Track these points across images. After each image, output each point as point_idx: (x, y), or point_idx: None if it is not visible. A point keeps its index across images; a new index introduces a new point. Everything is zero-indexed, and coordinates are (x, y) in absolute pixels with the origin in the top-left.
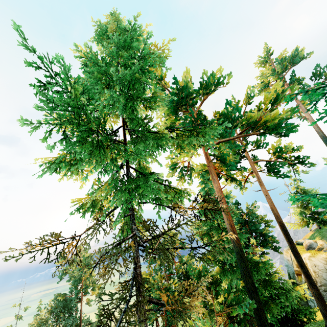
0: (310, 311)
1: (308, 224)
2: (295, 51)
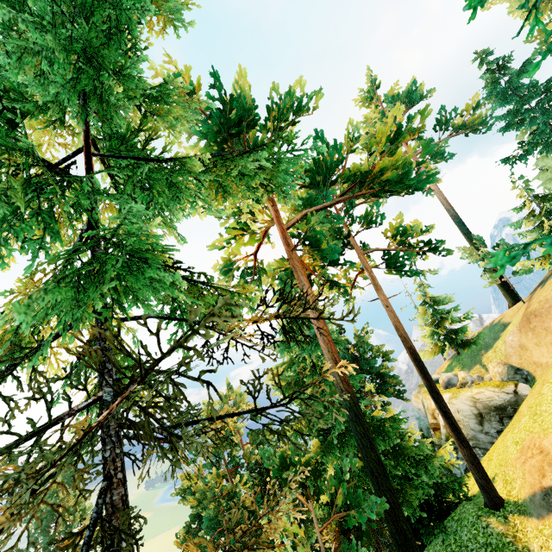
0: (460, 485)
1: (443, 349)
2: (412, 84)
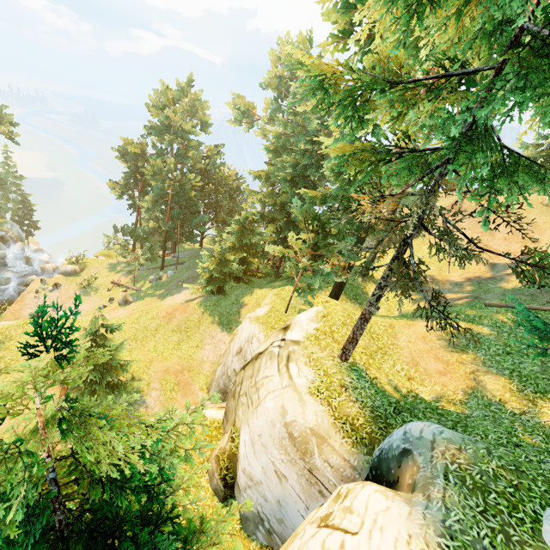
0: None
1: None
2: None
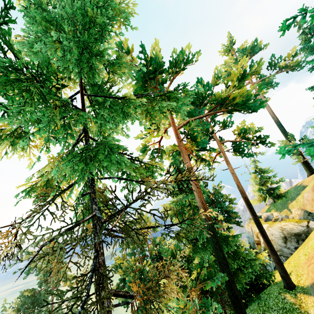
0: (270, 275)
1: (265, 199)
2: (255, 41)
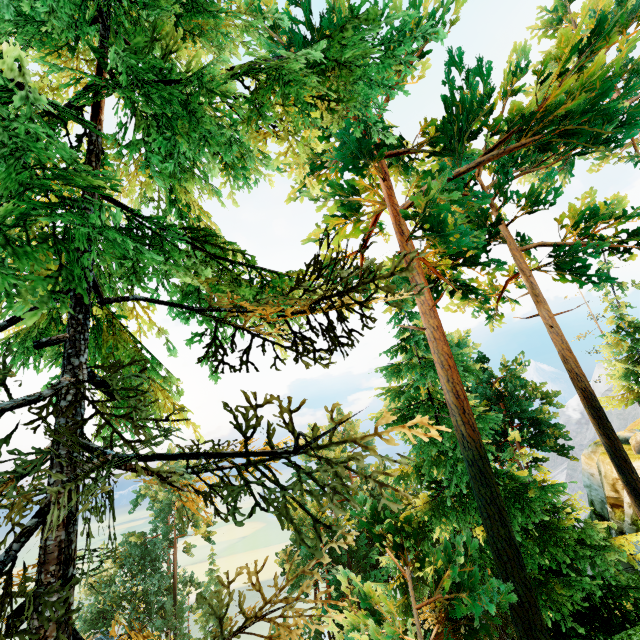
0: None
1: None
2: None
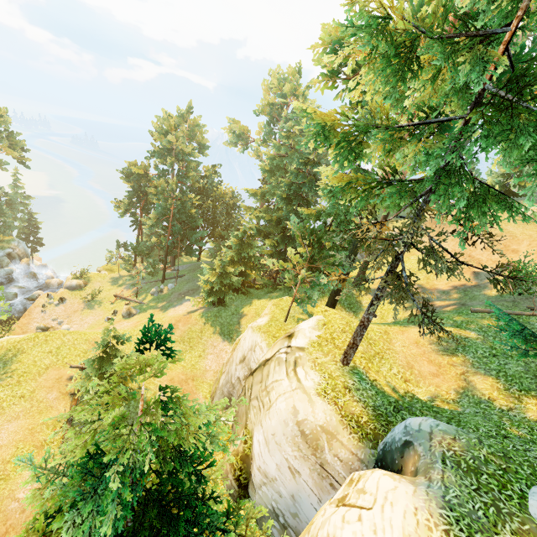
0: None
1: None
2: None
